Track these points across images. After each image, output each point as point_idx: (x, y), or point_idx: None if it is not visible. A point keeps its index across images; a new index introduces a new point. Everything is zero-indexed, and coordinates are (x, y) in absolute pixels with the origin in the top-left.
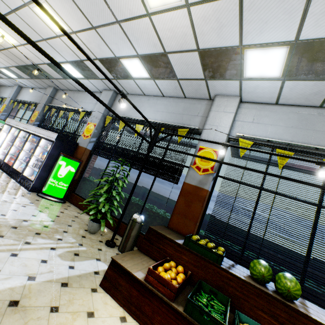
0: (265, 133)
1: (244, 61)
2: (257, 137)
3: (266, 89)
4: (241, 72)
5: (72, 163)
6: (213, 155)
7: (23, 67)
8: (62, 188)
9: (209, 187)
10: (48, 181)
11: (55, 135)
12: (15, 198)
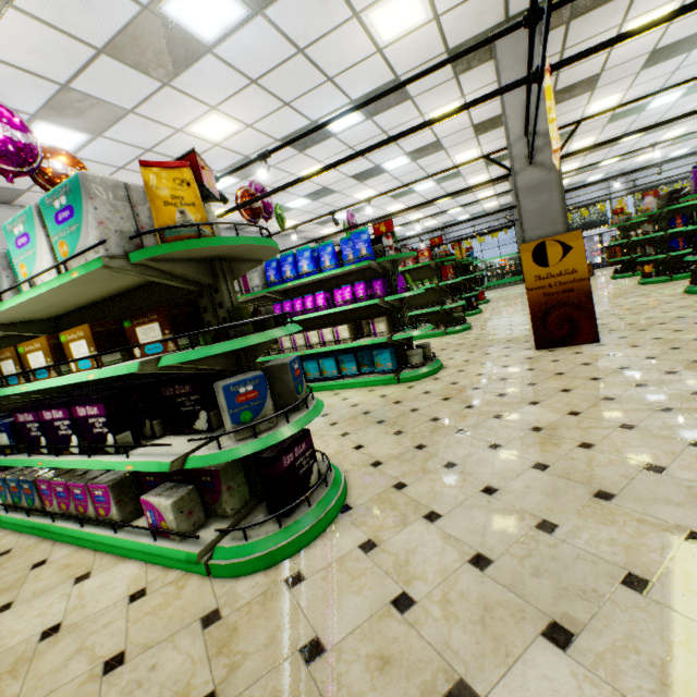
0: None
1: None
2: None
3: None
4: None
5: None
6: None
7: None
8: None
9: None
10: None
11: None
12: None
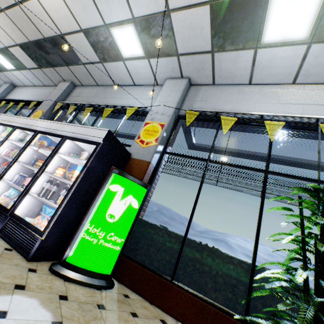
0: None
1: None
2: None
3: None
4: None
5: (136, 190)
6: None
7: (33, 44)
8: (112, 247)
9: None
10: (81, 231)
11: (101, 131)
12: (0, 313)
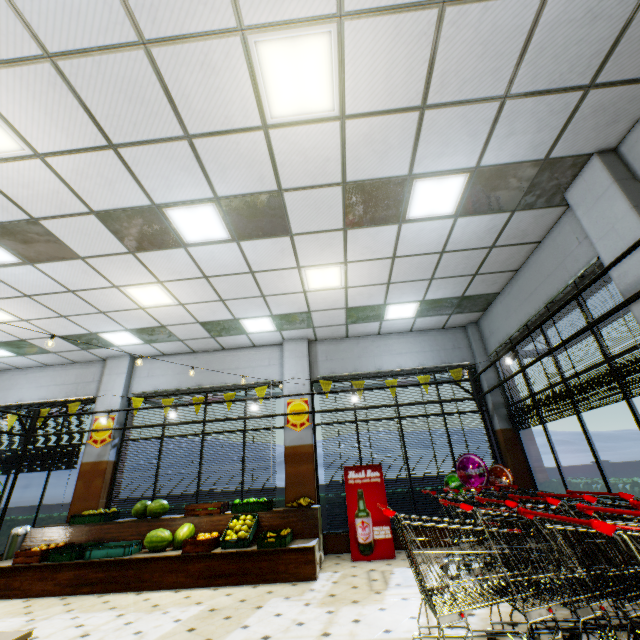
0: (159, 384)
1: (105, 338)
2: (150, 391)
3: (144, 348)
4: (112, 343)
5: None
6: (110, 422)
7: None
8: None
9: (110, 456)
10: None
11: None
12: None
